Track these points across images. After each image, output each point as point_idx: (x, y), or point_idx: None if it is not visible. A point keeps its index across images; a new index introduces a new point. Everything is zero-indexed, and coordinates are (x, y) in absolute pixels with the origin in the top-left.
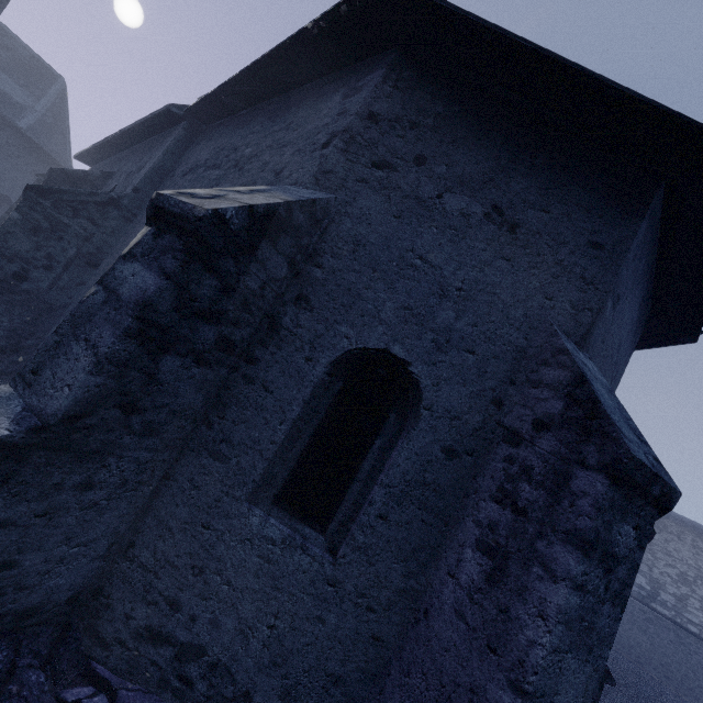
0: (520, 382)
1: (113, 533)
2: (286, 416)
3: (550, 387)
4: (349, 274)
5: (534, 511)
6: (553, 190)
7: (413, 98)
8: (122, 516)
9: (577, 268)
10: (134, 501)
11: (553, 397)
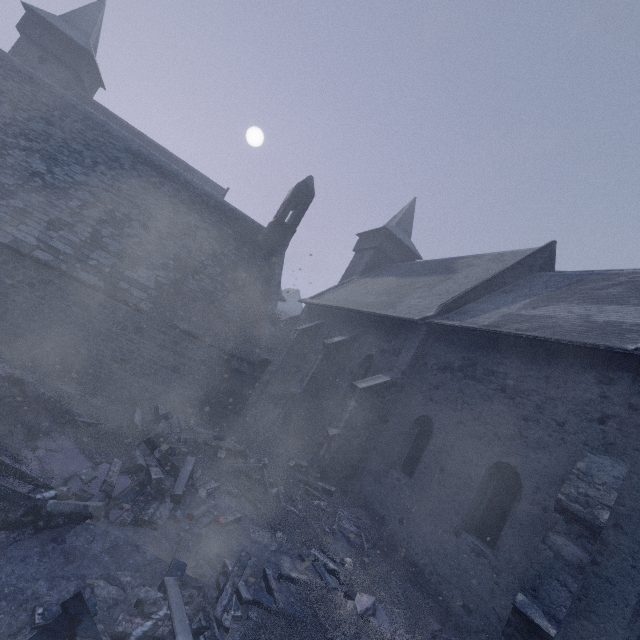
0: None
1: None
2: (628, 602)
3: None
4: None
5: None
6: None
7: None
8: None
9: None
10: None
11: None
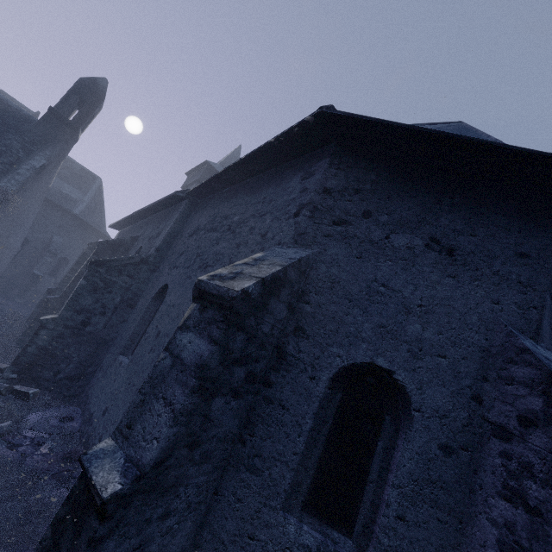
0: (492, 379)
1: (181, 551)
2: (302, 429)
3: (524, 384)
4: (331, 305)
5: (548, 511)
6: (474, 219)
7: (352, 173)
8: (187, 535)
9: (512, 275)
10: (195, 519)
11: (529, 393)
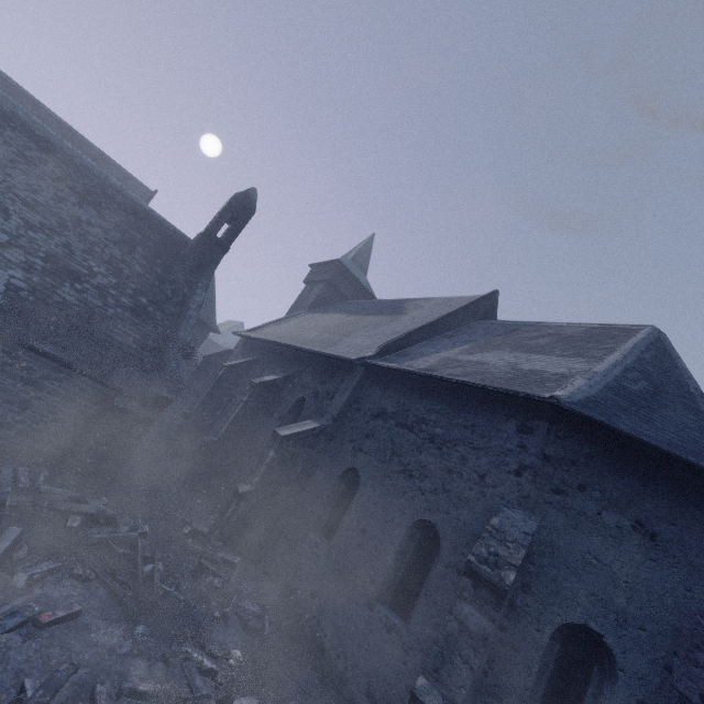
0: (681, 656)
1: None
2: (531, 670)
3: None
4: (552, 569)
5: None
6: (674, 508)
7: (569, 443)
8: None
9: (703, 567)
10: None
11: None
